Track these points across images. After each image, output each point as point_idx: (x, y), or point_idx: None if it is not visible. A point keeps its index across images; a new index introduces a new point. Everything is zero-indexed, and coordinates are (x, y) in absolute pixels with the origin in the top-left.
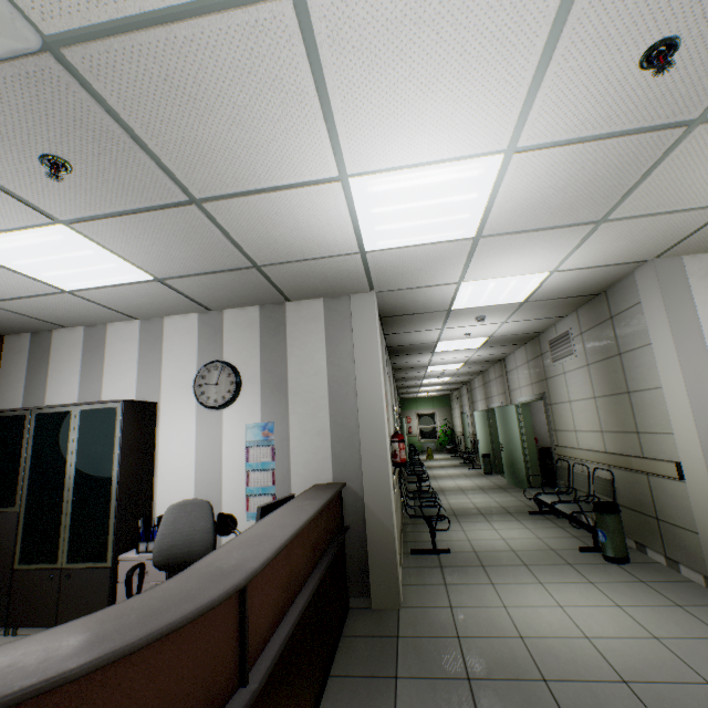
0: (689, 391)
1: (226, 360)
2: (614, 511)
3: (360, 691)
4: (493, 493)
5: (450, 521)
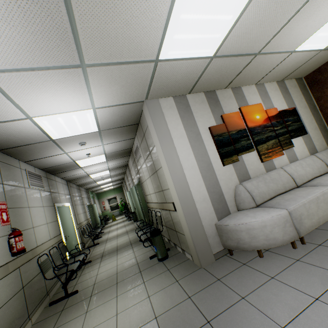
0: (169, 165)
1: None
2: (158, 234)
3: None
4: (131, 233)
5: (96, 263)
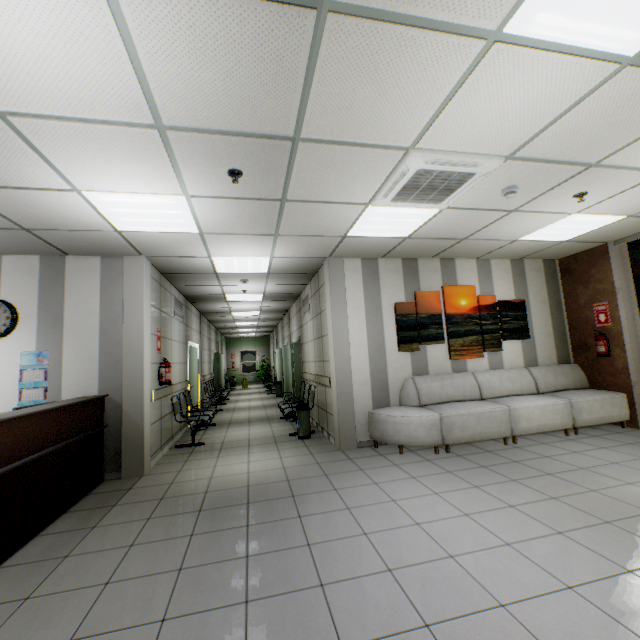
0: (335, 336)
1: (3, 298)
2: (305, 409)
3: (85, 515)
4: (270, 409)
5: (222, 427)
